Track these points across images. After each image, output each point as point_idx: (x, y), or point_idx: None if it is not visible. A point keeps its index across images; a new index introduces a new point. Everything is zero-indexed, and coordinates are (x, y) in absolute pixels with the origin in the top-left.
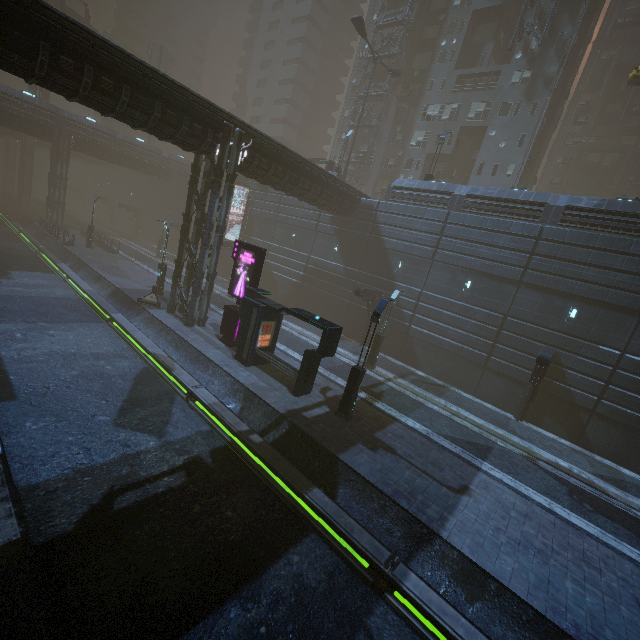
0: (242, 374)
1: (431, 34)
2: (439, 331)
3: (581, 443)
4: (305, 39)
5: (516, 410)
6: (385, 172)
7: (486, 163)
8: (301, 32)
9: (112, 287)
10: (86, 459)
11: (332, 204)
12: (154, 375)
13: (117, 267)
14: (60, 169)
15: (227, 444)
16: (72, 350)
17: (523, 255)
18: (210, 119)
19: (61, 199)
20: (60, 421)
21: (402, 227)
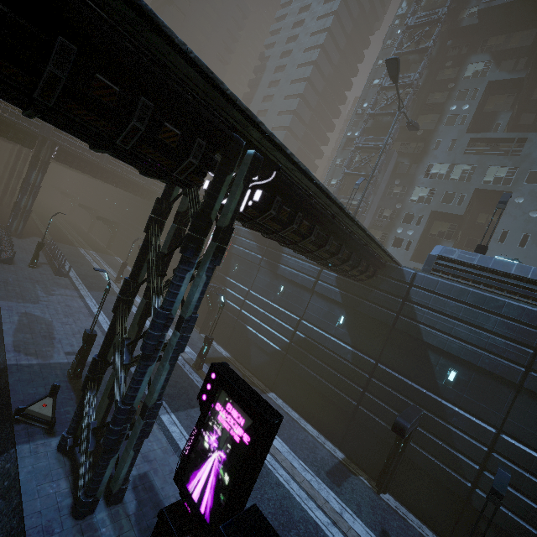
0: None
1: (437, 99)
2: None
3: None
4: (302, 96)
5: None
6: (379, 222)
7: (511, 231)
8: (299, 90)
9: (1, 359)
10: None
11: (354, 270)
12: None
13: (46, 305)
14: (37, 177)
15: None
16: None
17: None
18: (203, 117)
19: (27, 206)
20: None
21: (457, 318)
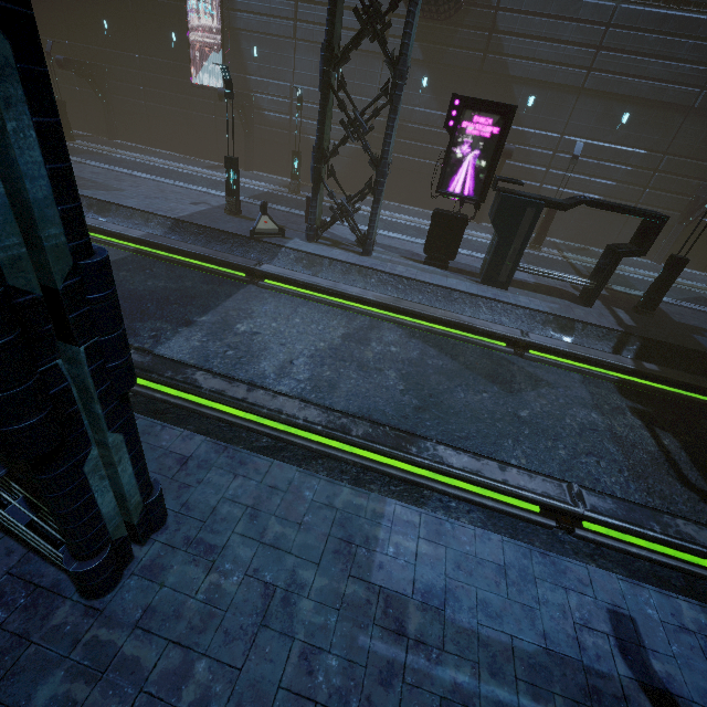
0: (524, 301)
1: None
2: (581, 187)
3: (706, 270)
4: None
5: (657, 255)
6: None
7: None
8: None
9: (157, 219)
10: (611, 464)
11: None
12: (437, 338)
13: (77, 176)
14: None
15: (614, 383)
16: (320, 344)
17: (706, 70)
18: None
19: None
20: (518, 440)
21: (540, 37)
